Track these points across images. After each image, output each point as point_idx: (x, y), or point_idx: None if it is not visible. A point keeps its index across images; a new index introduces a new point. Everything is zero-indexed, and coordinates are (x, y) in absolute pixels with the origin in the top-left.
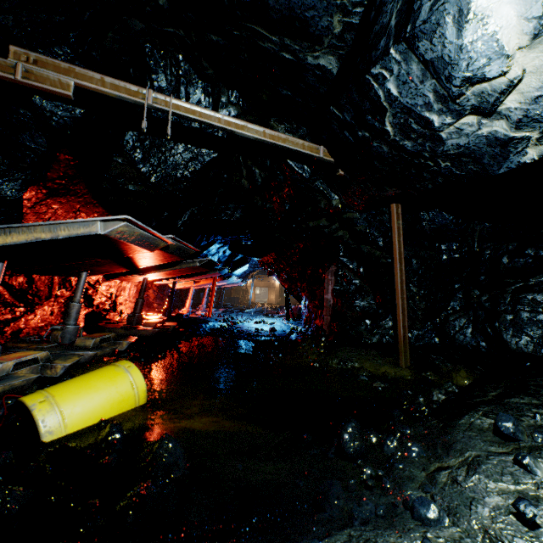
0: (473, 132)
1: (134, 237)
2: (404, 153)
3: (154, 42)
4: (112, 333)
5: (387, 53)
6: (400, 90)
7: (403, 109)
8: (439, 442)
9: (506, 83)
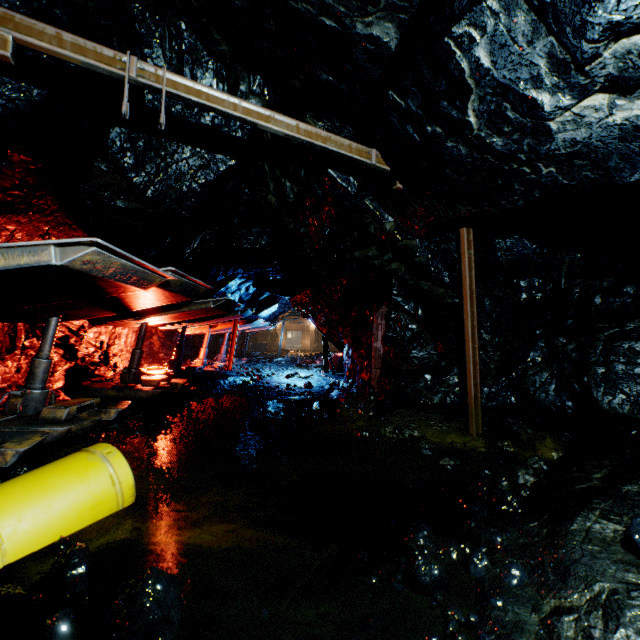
0: (600, 120)
1: (113, 269)
2: (490, 156)
3: (146, 2)
4: (95, 399)
5: (479, 0)
6: (494, 58)
7: (496, 89)
8: (549, 561)
9: None
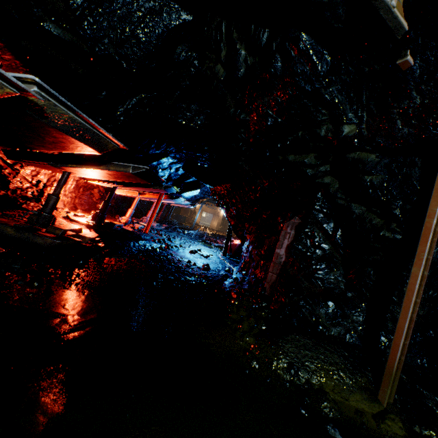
0: None
1: None
2: None
3: None
4: None
5: None
6: None
7: None
8: None
9: None
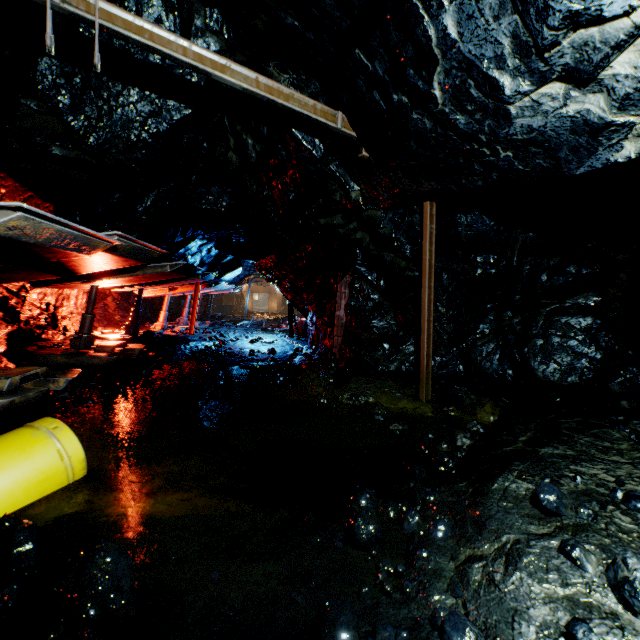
0: (555, 110)
1: (46, 235)
2: (453, 133)
3: None
4: (41, 368)
5: None
6: (461, 29)
7: (462, 63)
8: (470, 516)
9: (627, 30)
